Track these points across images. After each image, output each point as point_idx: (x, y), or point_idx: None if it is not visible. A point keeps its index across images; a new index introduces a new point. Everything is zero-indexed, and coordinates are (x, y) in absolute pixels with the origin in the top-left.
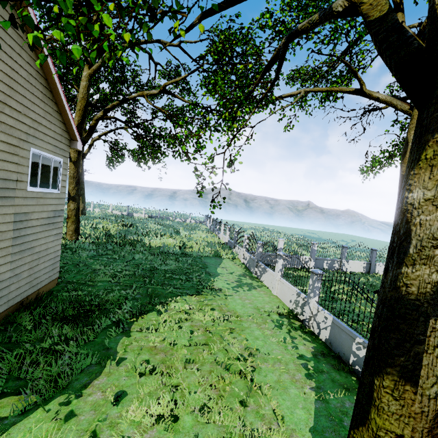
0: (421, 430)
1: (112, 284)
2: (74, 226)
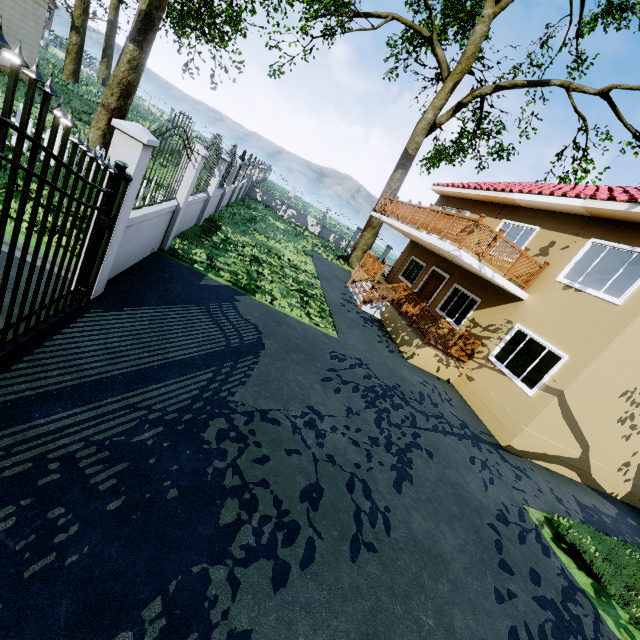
0: (116, 83)
1: (83, 112)
2: (74, 66)
